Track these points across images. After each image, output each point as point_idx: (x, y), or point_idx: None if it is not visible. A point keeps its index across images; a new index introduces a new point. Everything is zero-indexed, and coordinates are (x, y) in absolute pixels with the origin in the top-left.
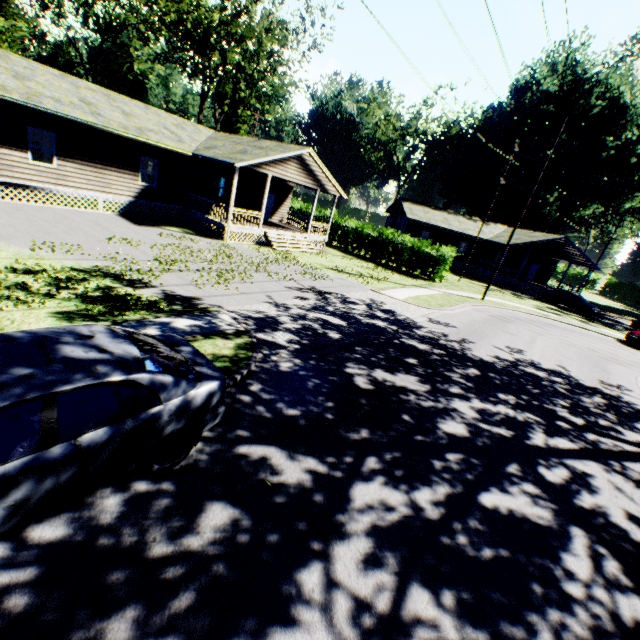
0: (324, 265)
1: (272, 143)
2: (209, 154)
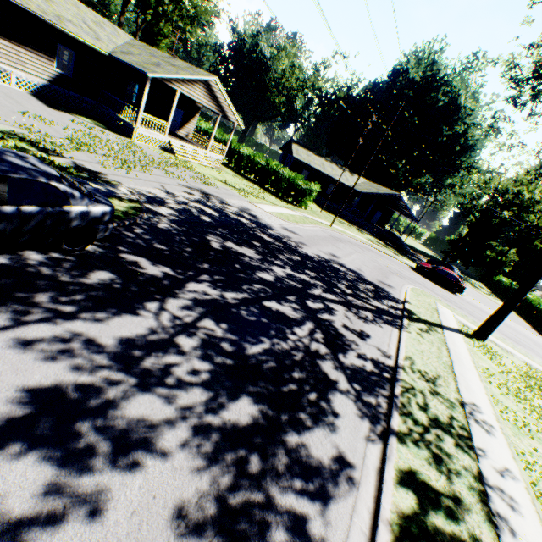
0: (216, 177)
1: (185, 64)
2: (125, 59)
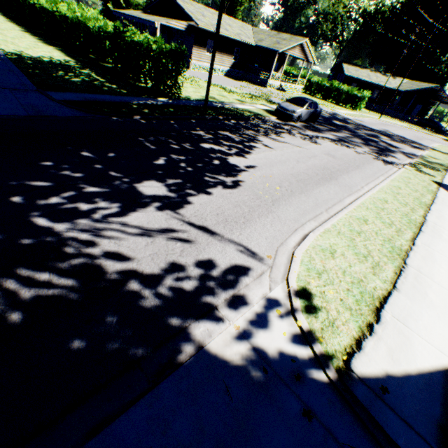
0: None
1: (287, 35)
2: (263, 45)
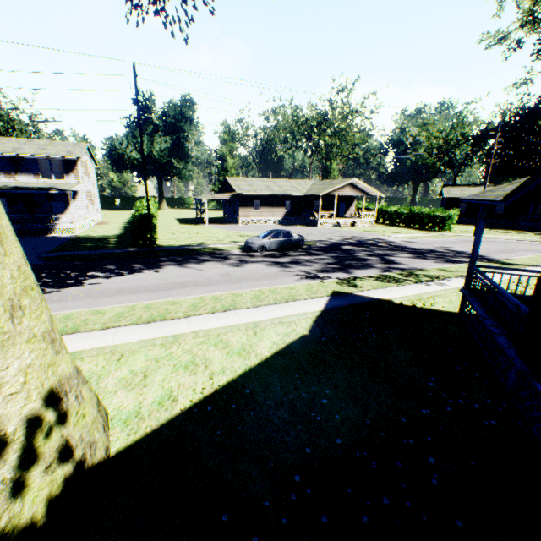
0: (365, 230)
1: (338, 180)
2: (310, 193)
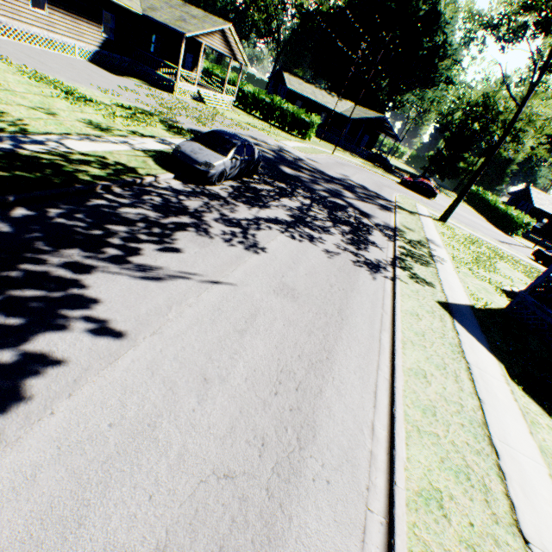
0: (241, 121)
1: (199, 11)
2: (158, 18)
